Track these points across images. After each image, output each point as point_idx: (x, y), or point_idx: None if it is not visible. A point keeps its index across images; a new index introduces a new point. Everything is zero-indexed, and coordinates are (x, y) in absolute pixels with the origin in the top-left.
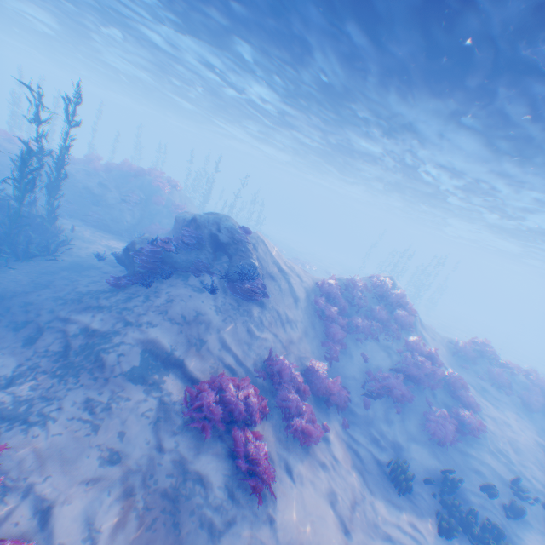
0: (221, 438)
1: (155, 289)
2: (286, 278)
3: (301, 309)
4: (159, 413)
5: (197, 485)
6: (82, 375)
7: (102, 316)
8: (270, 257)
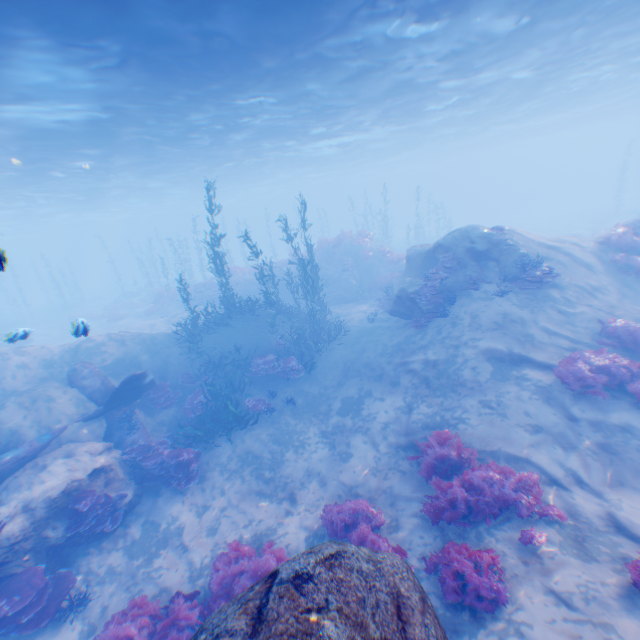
0: (615, 397)
1: (451, 315)
2: (563, 253)
3: (602, 274)
4: (542, 394)
5: (623, 432)
6: (455, 388)
7: (429, 349)
8: (531, 242)
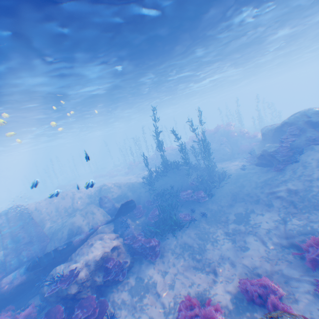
0: None
1: (302, 162)
2: None
3: None
4: None
5: None
6: (317, 208)
7: (290, 183)
8: None
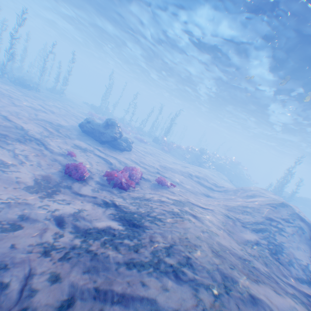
0: None
1: None
2: None
3: None
4: None
5: None
6: None
7: None
8: None
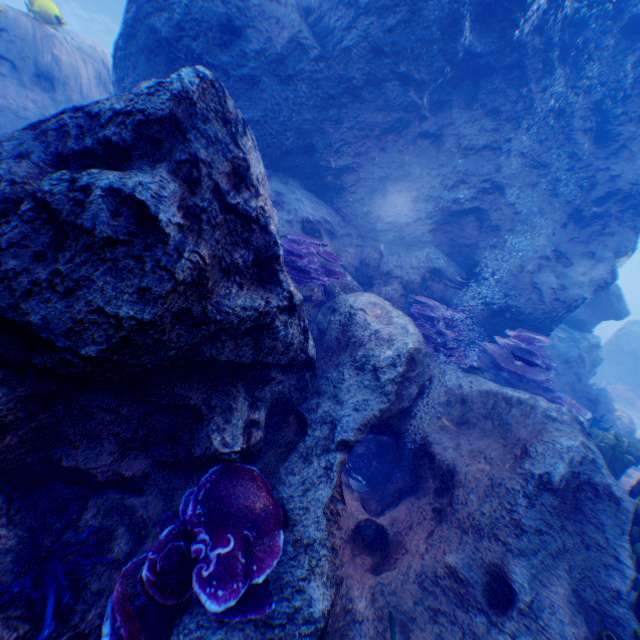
0: None
1: None
2: None
3: None
4: None
5: None
6: None
7: None
8: None
